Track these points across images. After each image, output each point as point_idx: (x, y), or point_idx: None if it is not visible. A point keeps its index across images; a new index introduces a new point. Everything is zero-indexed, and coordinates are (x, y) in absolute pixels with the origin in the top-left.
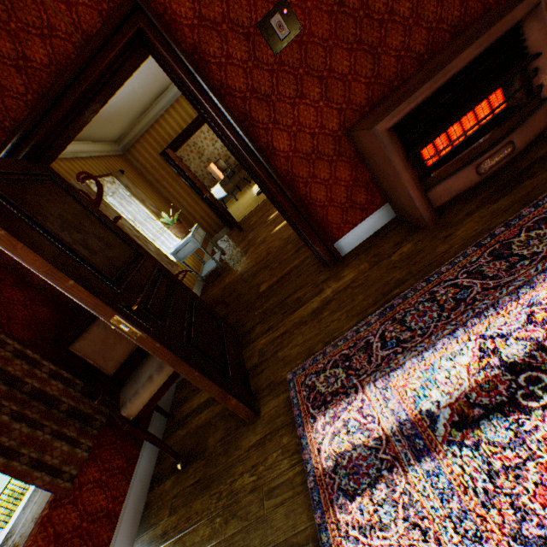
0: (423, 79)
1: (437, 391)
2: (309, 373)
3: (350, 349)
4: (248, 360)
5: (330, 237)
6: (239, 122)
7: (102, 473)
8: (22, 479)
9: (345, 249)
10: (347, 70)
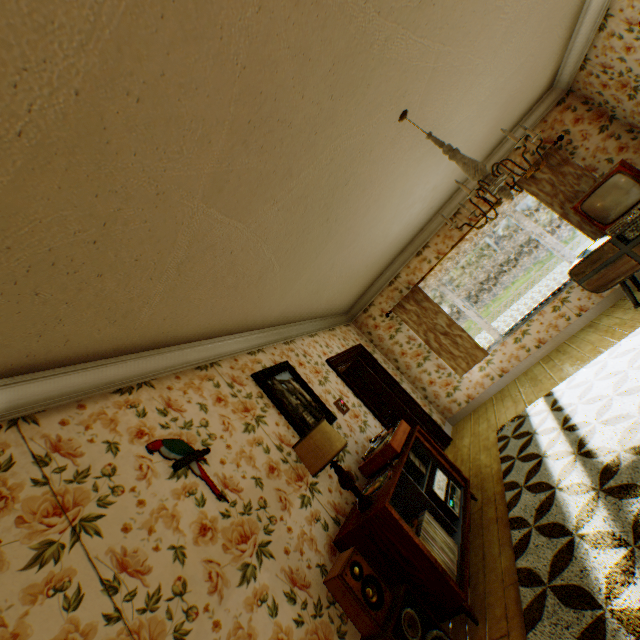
0: None
1: None
2: None
3: None
4: None
5: None
6: None
7: None
8: None
9: None
10: None
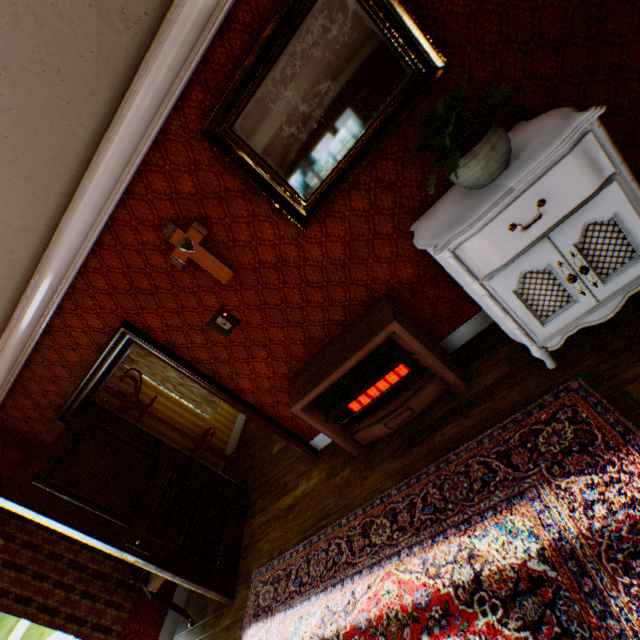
0: (326, 369)
1: (298, 638)
2: (263, 578)
3: (285, 569)
4: (245, 536)
5: (305, 437)
6: (208, 381)
7: (142, 624)
8: (88, 639)
9: (320, 444)
10: (284, 338)
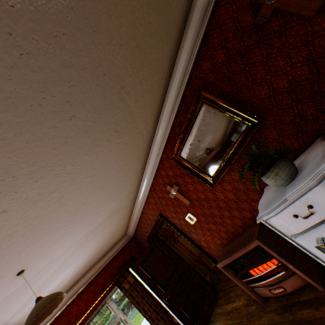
0: (230, 251)
1: None
2: None
3: None
4: (212, 315)
5: None
6: (188, 240)
7: None
8: None
9: None
10: (215, 228)
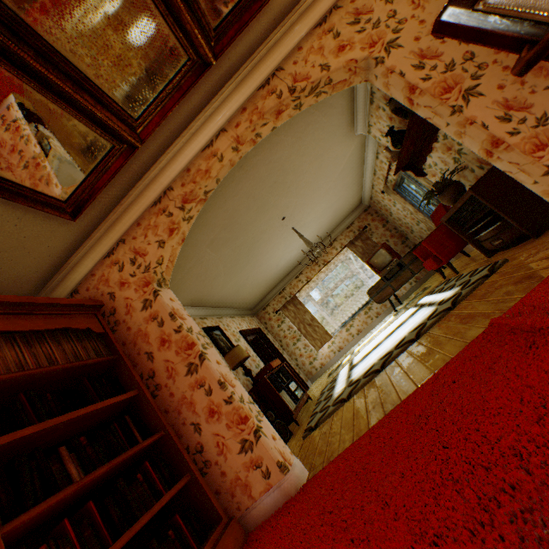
0: None
1: None
2: None
3: None
4: None
5: None
6: None
7: None
8: None
9: None
10: None
